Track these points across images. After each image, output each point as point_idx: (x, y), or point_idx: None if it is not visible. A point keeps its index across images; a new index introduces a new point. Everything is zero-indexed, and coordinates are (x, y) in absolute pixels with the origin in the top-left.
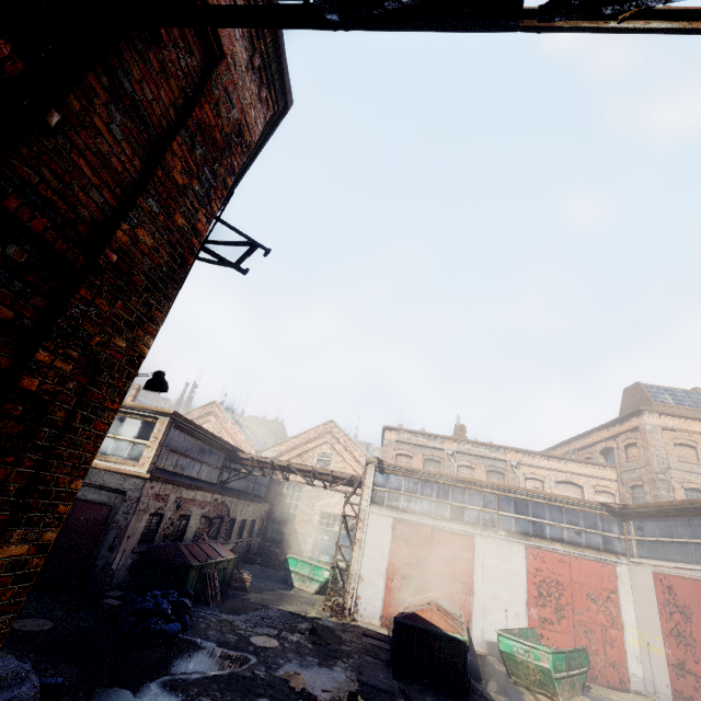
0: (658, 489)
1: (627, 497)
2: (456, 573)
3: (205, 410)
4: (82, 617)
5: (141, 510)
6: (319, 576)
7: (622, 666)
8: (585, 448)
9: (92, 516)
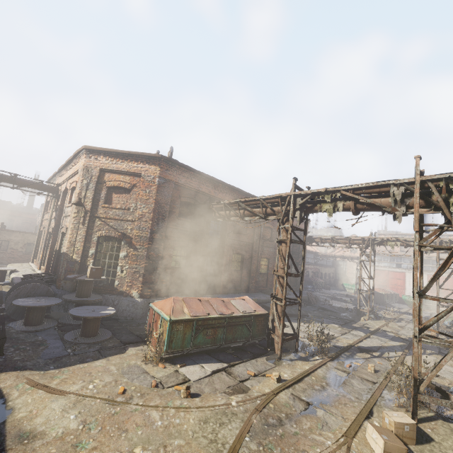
0: None
1: None
2: (398, 283)
3: None
4: None
5: None
6: (354, 288)
7: None
8: None
9: None
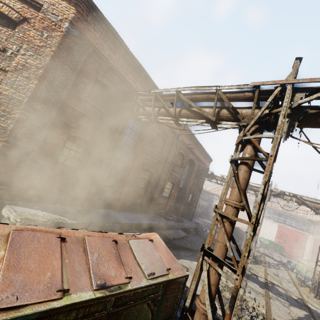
0: None
1: None
2: None
3: None
4: None
5: None
6: None
7: (301, 257)
8: None
9: None
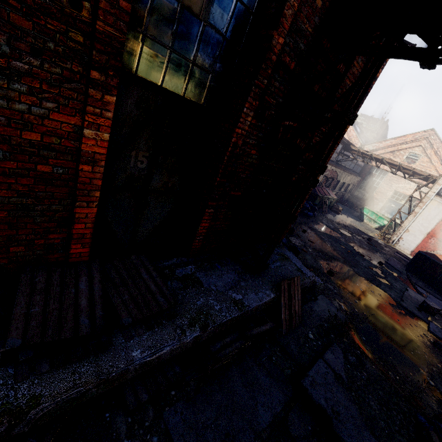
0: None
1: None
2: None
3: None
4: None
5: None
6: (380, 222)
7: None
8: None
9: None
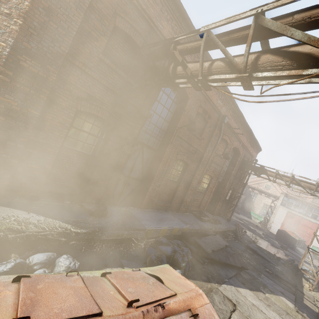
0: None
1: None
2: (307, 231)
3: None
4: None
5: None
6: (260, 219)
7: None
8: None
9: None
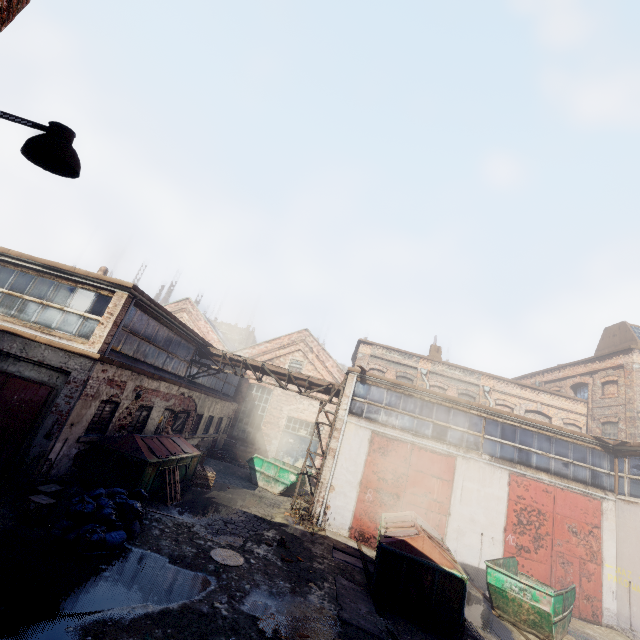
0: (637, 427)
1: (595, 432)
2: (433, 492)
3: (178, 306)
4: (3, 514)
5: (89, 396)
6: (284, 479)
7: (597, 600)
8: (554, 381)
9: (28, 396)
